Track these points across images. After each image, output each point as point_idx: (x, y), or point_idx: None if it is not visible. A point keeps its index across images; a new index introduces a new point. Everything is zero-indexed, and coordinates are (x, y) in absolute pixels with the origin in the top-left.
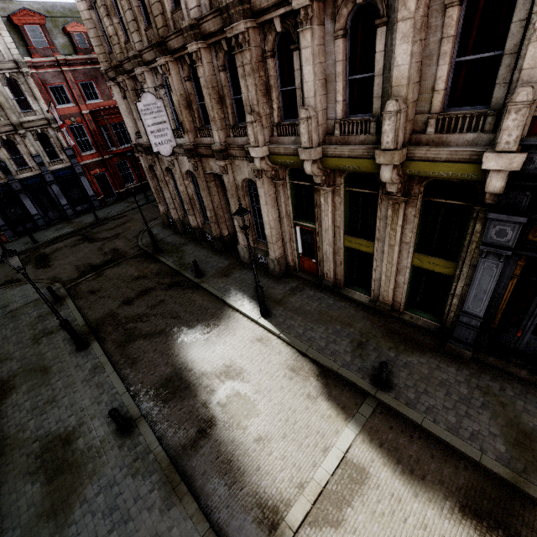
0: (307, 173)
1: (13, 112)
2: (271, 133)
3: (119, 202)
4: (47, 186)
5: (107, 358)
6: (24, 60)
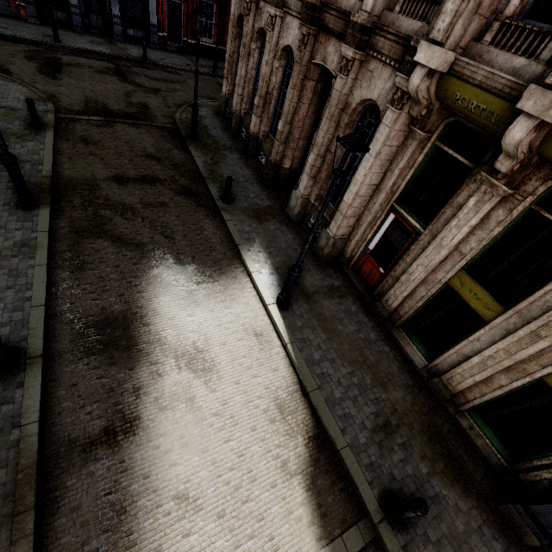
0: (504, 141)
1: None
2: (477, 35)
3: (181, 54)
4: None
5: (49, 240)
6: None
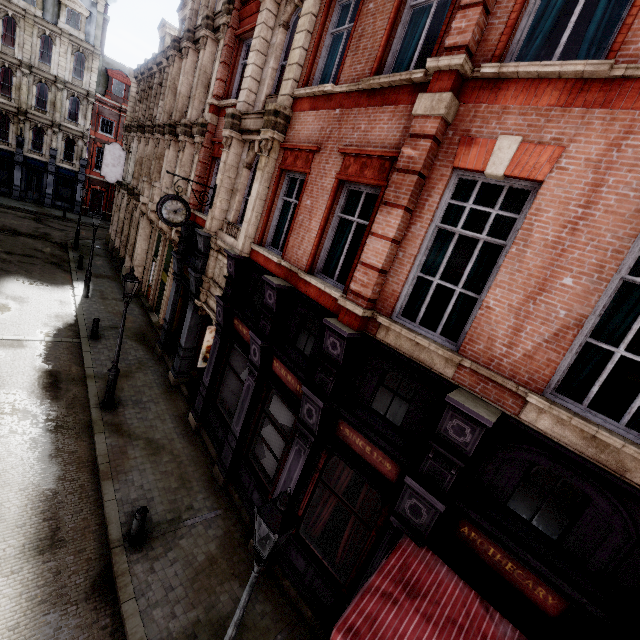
0: (149, 217)
1: (60, 116)
2: None
3: (98, 219)
4: (45, 173)
5: None
6: (95, 95)
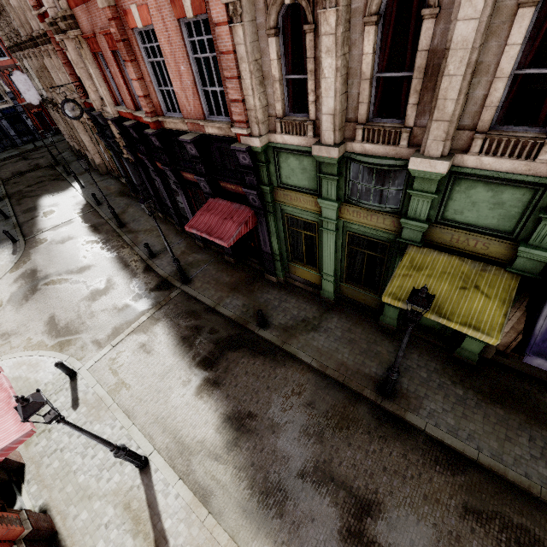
0: None
1: None
2: None
3: (56, 136)
4: None
5: (11, 204)
6: None
